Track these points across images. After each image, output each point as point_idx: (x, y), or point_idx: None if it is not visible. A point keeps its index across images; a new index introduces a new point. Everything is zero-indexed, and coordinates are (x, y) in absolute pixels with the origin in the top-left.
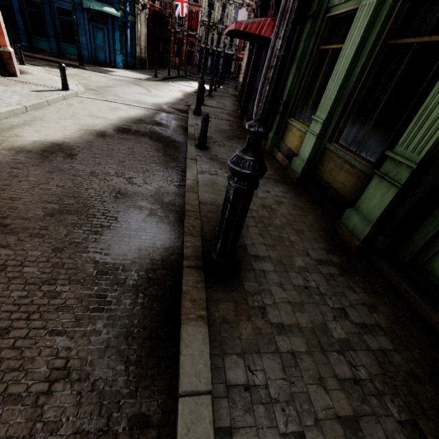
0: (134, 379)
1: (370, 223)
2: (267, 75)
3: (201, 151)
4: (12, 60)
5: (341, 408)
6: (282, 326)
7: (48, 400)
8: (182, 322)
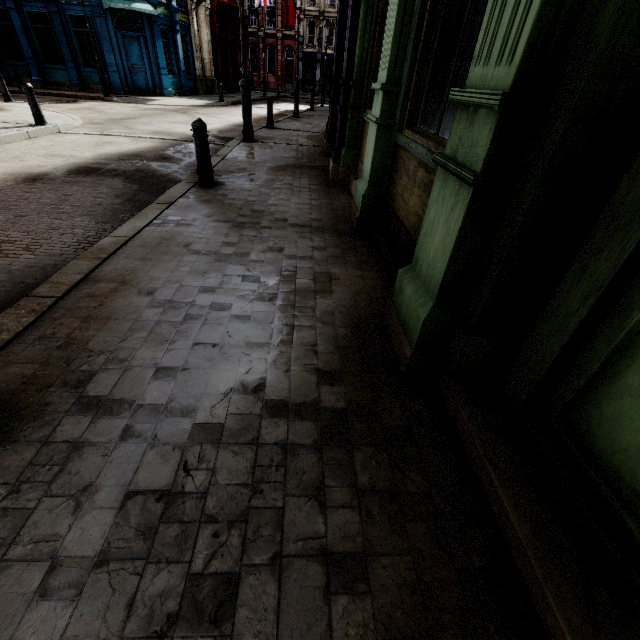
0: None
1: (429, 300)
2: None
3: (198, 191)
4: None
5: None
6: None
7: None
8: None
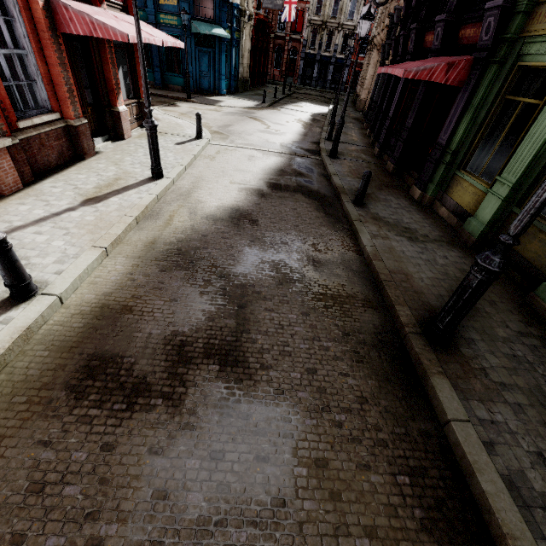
0: (408, 409)
1: None
2: (530, 211)
3: (360, 210)
4: None
5: None
6: (504, 384)
7: (365, 414)
8: (429, 375)
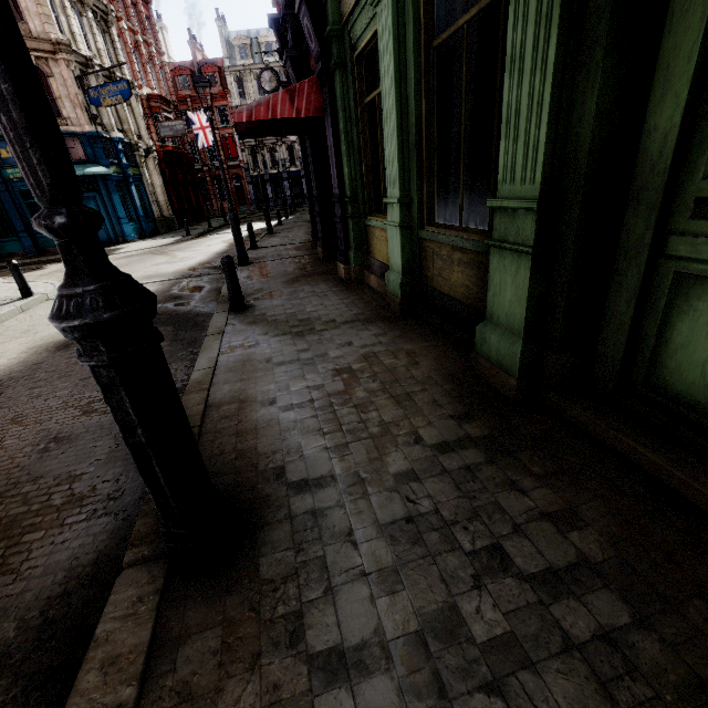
0: None
1: (518, 338)
2: None
3: (236, 317)
4: None
5: None
6: (340, 654)
7: None
8: None
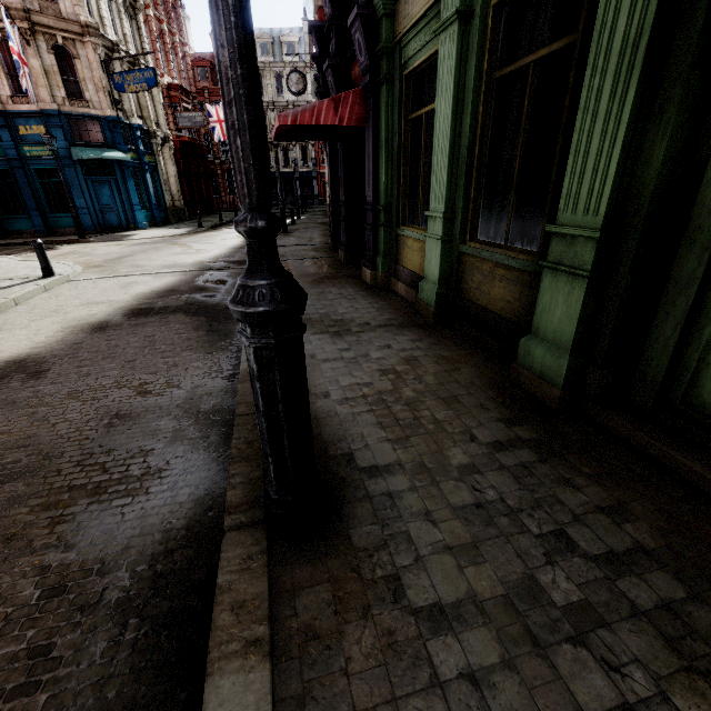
0: None
1: (564, 353)
2: (228, 120)
3: None
4: None
5: None
6: (441, 610)
7: None
8: (209, 670)
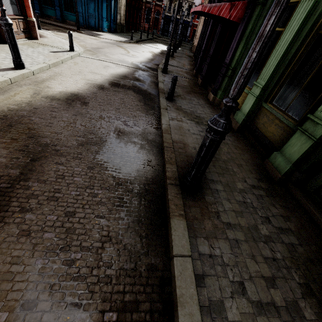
0: (146, 246)
1: (290, 163)
2: (243, 72)
3: (169, 103)
4: (35, 27)
5: (265, 272)
6: (230, 224)
7: (103, 252)
8: (171, 217)
